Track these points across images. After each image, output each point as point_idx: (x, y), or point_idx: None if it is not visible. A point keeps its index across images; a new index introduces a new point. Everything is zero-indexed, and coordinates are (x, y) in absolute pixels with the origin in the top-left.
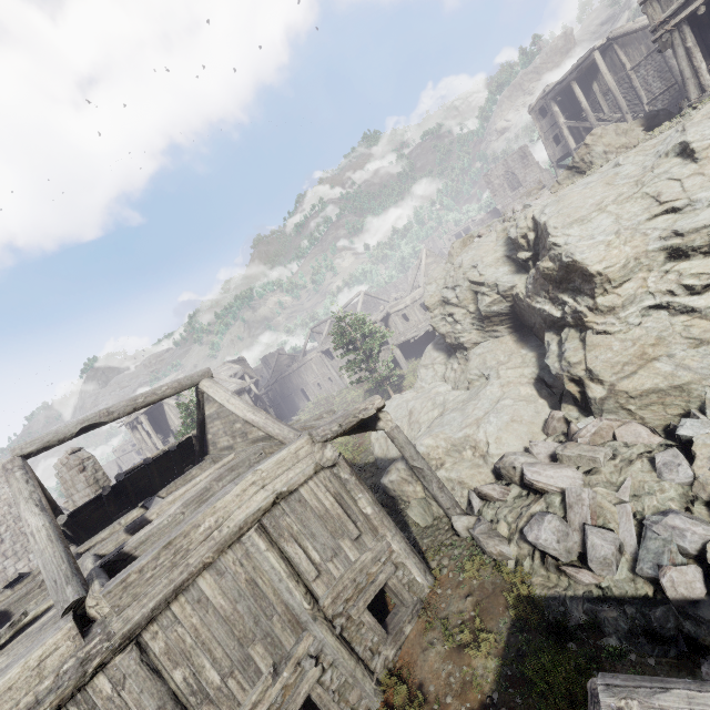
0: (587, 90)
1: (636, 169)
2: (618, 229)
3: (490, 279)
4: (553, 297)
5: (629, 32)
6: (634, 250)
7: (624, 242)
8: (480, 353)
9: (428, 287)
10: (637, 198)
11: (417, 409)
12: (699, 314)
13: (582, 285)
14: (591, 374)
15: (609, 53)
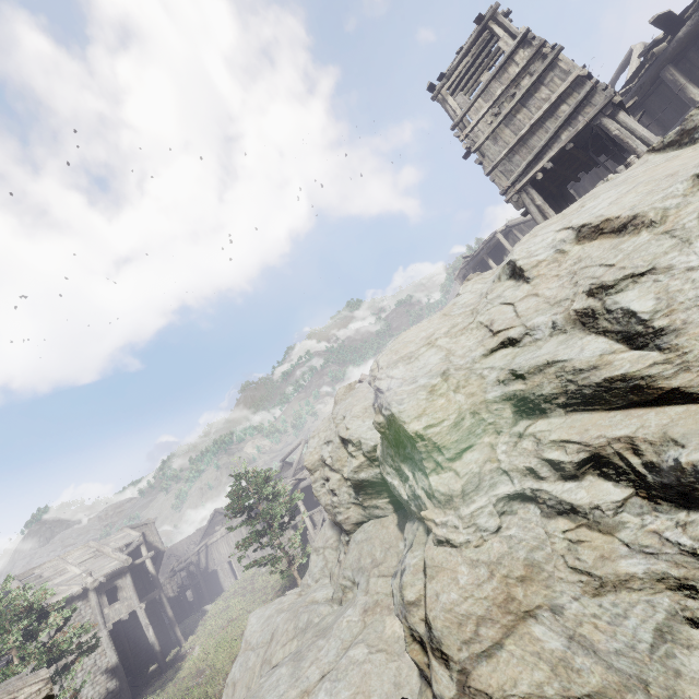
0: (500, 262)
1: (473, 296)
2: (447, 368)
3: (355, 434)
4: (398, 467)
5: (522, 222)
6: (469, 399)
7: (454, 387)
8: (359, 540)
9: (311, 441)
10: (472, 328)
11: (277, 634)
12: (585, 518)
13: (413, 453)
14: (430, 635)
15: (511, 236)
